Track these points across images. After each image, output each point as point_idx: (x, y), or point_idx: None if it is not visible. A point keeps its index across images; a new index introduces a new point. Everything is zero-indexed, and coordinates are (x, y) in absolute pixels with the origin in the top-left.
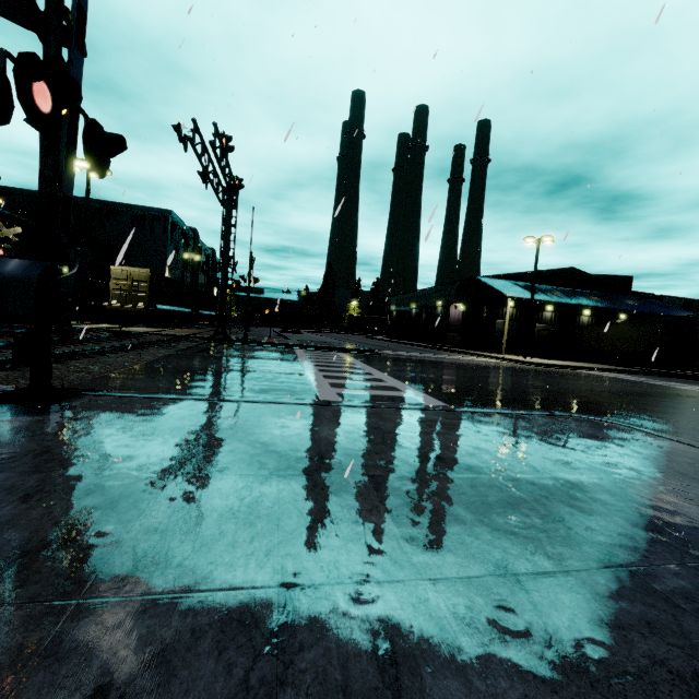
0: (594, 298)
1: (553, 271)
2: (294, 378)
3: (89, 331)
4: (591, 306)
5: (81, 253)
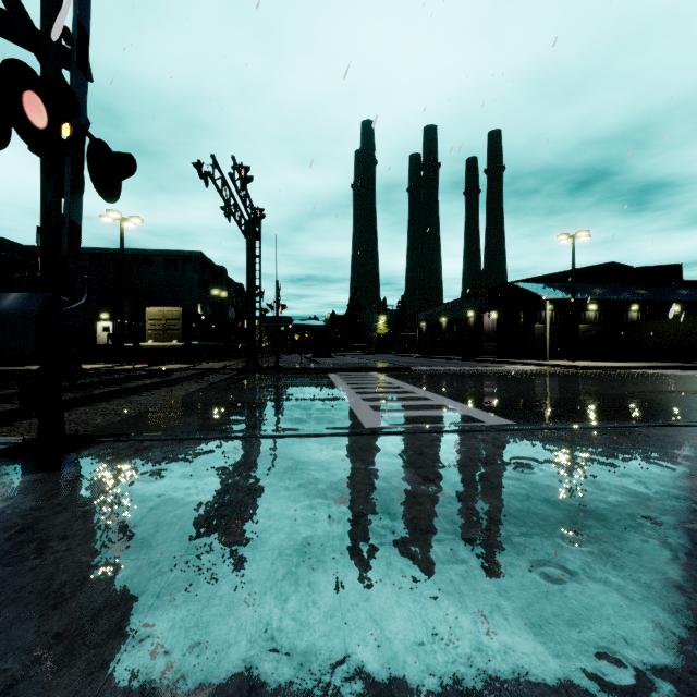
0: (642, 292)
1: (591, 268)
2: (331, 403)
3: (126, 372)
4: (640, 300)
5: (89, 282)
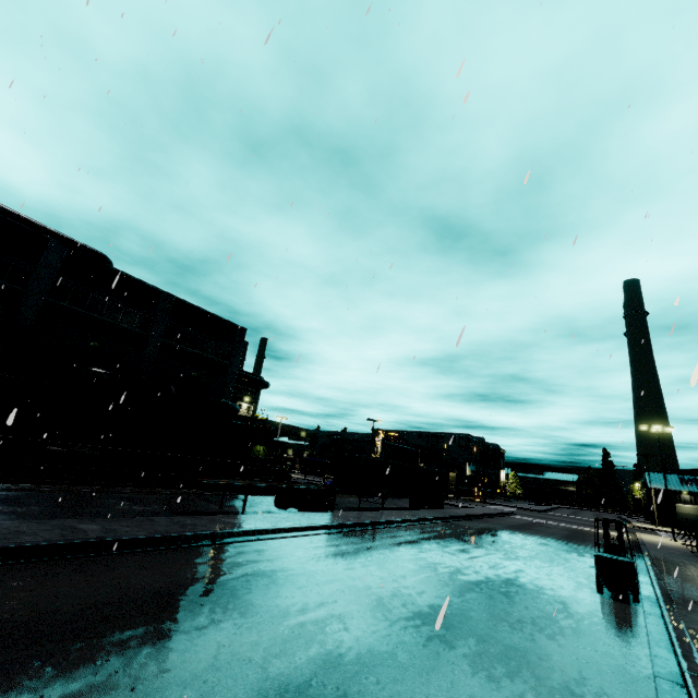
0: None
1: None
2: None
3: None
4: None
5: None
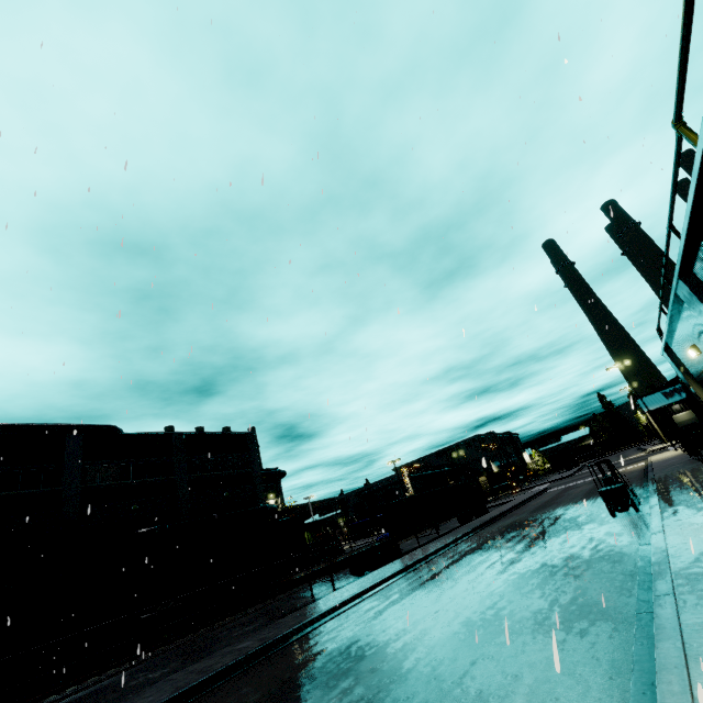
0: None
1: None
2: None
3: None
4: None
5: None
